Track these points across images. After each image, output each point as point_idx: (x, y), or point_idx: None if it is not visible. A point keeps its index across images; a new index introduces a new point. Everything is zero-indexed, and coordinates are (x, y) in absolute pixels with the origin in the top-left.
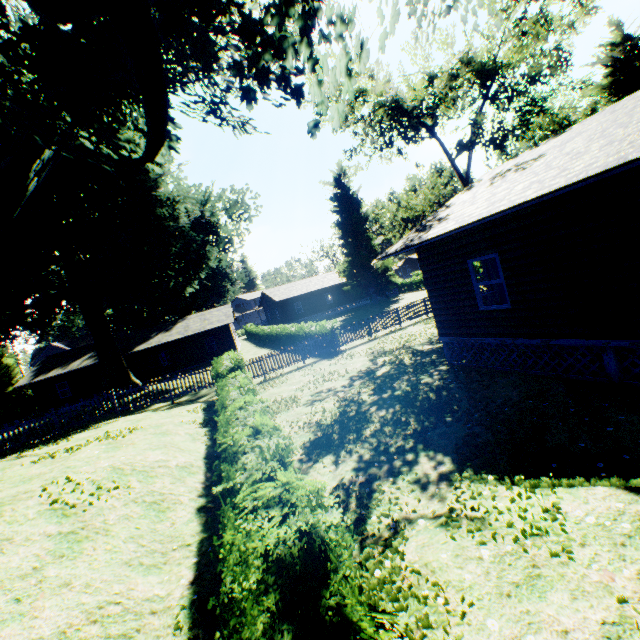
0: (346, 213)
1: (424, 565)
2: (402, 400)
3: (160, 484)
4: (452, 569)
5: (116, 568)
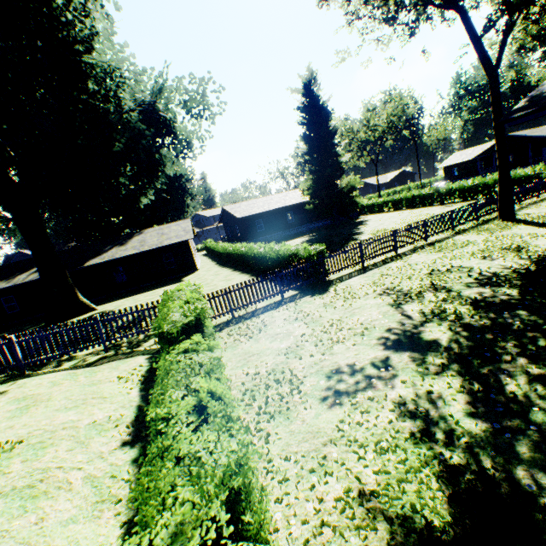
0: (313, 126)
1: None
2: None
3: None
4: None
5: None
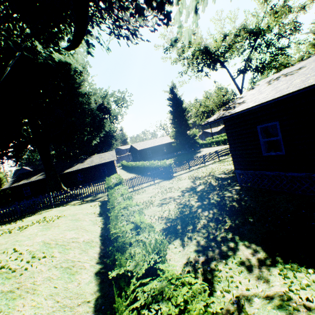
0: (175, 107)
1: None
2: (217, 206)
3: (72, 254)
4: None
5: None
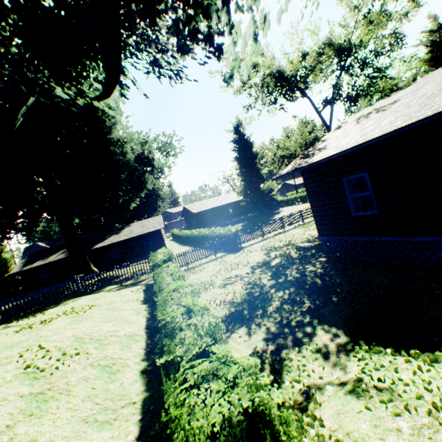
0: (242, 151)
1: (346, 435)
2: (294, 284)
3: (112, 350)
4: (374, 440)
5: (75, 425)
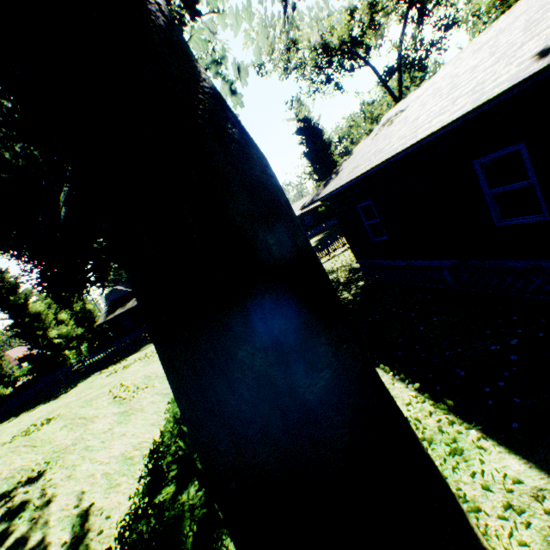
0: (311, 143)
1: None
2: None
3: None
4: None
5: (147, 427)
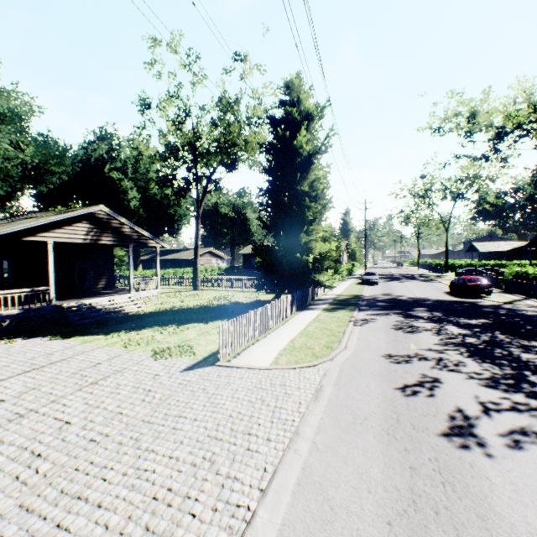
0: None
1: None
2: None
3: None
4: None
5: None
